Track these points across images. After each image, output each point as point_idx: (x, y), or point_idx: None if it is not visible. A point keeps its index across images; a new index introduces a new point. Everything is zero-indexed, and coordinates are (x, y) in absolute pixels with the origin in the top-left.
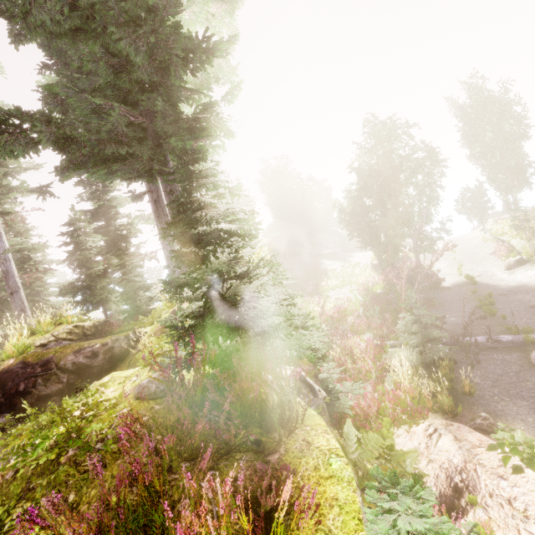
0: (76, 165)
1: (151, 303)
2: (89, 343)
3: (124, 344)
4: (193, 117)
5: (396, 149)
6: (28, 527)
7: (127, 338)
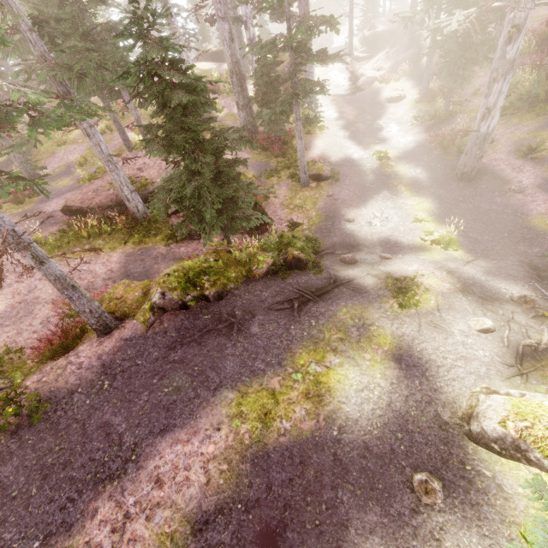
0: None
1: None
2: None
3: None
4: None
5: None
6: None
7: None
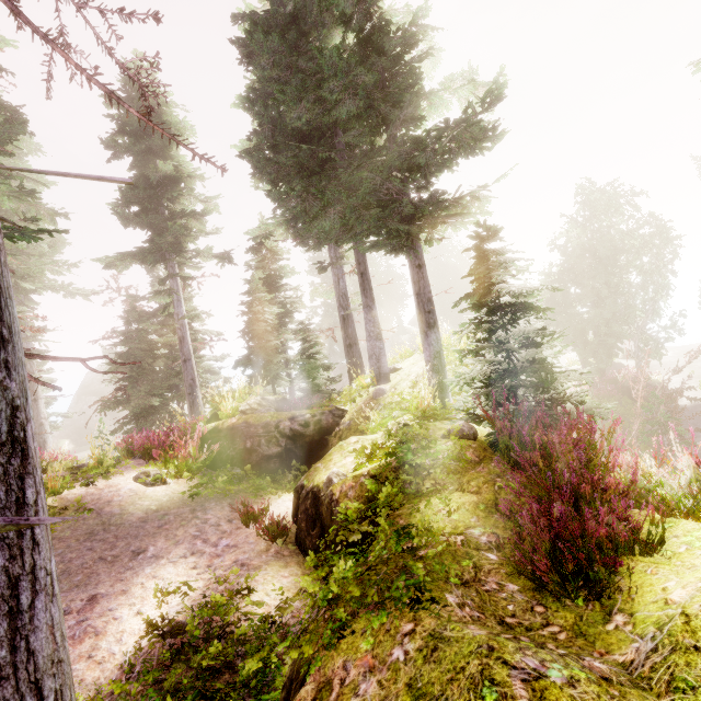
0: (350, 237)
1: (329, 384)
2: (299, 412)
3: (330, 419)
4: (460, 196)
5: (619, 223)
6: (427, 499)
7: (331, 413)
